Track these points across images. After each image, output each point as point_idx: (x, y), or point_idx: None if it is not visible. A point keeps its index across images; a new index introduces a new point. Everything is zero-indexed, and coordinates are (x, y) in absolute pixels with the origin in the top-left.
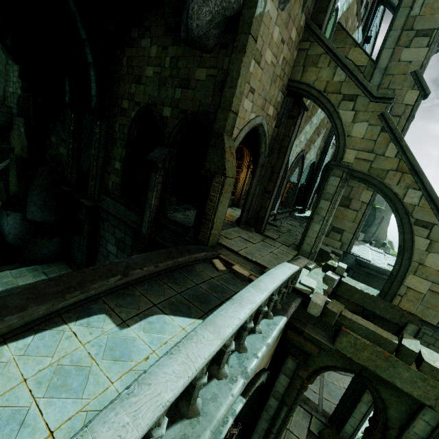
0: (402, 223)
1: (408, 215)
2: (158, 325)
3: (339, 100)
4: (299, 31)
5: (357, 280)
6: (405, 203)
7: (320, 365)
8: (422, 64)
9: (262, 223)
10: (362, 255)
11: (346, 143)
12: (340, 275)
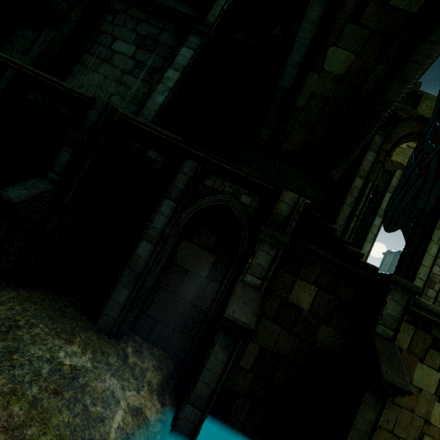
0: None
1: None
2: None
3: None
4: None
5: None
6: None
7: (402, 135)
8: None
9: None
10: None
11: None
12: None
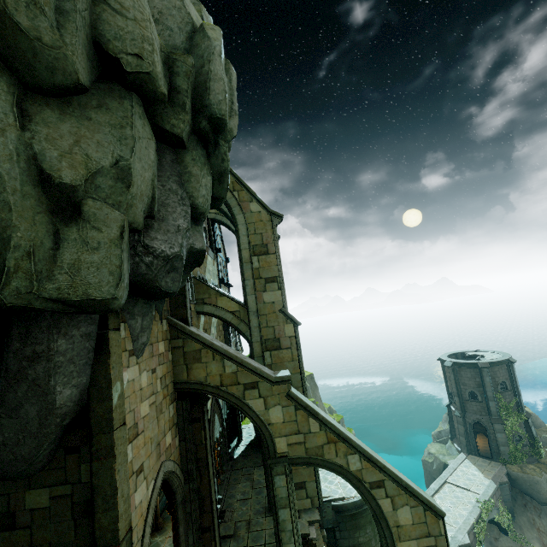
0: (361, 492)
1: (362, 482)
2: None
3: (242, 390)
4: (165, 336)
5: (347, 530)
6: (353, 471)
7: None
8: (283, 303)
9: None
10: (333, 491)
11: (272, 433)
12: None
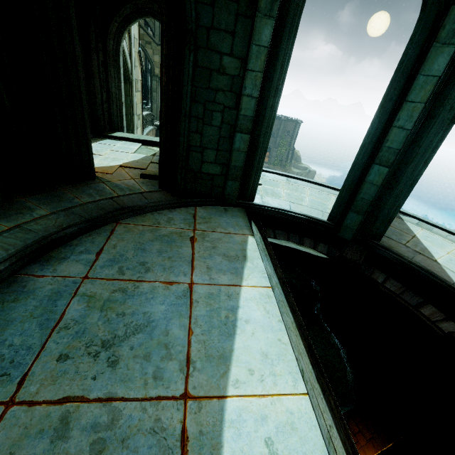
0: None
1: None
2: None
3: (145, 44)
4: None
5: None
6: None
7: None
8: None
9: None
10: None
11: (154, 65)
12: None
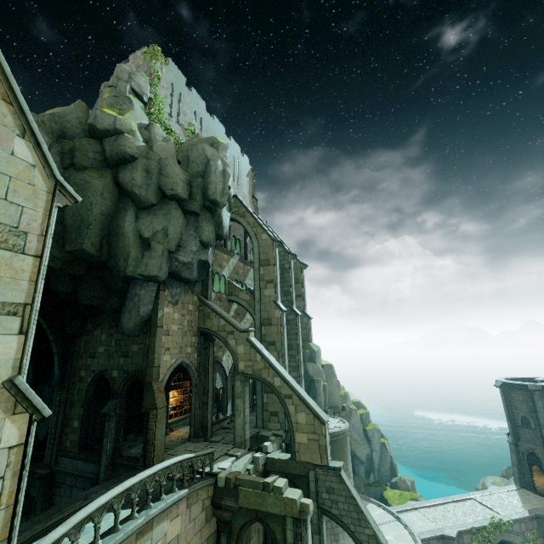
0: (280, 399)
1: (280, 393)
2: (106, 517)
3: (226, 334)
4: (195, 303)
5: None
6: (276, 386)
7: (239, 528)
8: (275, 296)
9: (207, 431)
10: None
11: (237, 358)
12: (267, 452)
